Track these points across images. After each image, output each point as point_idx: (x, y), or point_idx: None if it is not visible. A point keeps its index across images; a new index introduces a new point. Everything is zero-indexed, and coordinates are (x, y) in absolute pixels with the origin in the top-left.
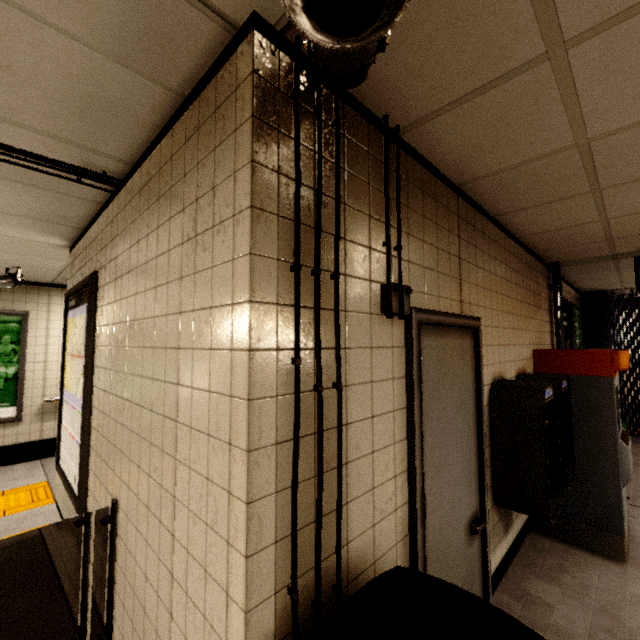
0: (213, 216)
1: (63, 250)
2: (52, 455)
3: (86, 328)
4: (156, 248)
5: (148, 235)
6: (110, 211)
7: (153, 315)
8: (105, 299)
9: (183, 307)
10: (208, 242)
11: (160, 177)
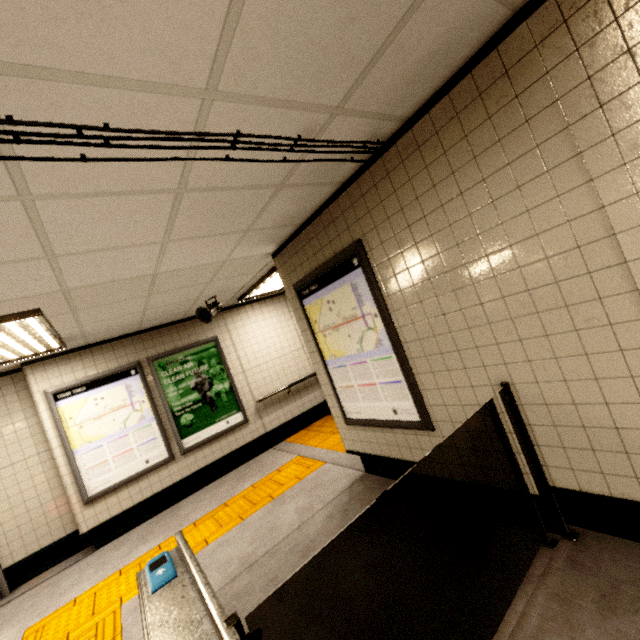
0: (638, 73)
1: (264, 259)
2: (276, 443)
3: (371, 286)
4: (503, 158)
5: (476, 157)
6: (365, 181)
7: (522, 211)
8: (391, 252)
9: (597, 173)
10: (635, 98)
11: (484, 100)
